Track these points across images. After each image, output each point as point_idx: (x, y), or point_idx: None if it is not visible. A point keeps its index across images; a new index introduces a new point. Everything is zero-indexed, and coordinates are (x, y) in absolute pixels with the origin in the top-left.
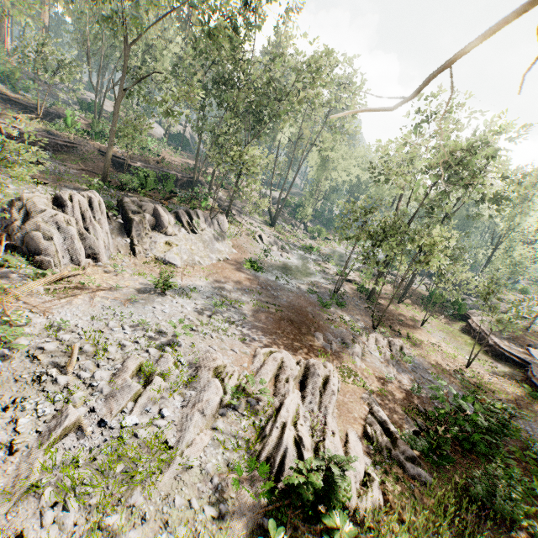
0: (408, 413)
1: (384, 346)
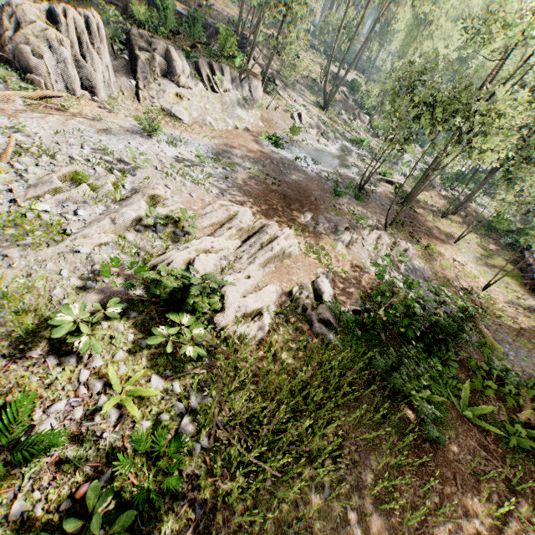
0: (364, 298)
1: (384, 244)
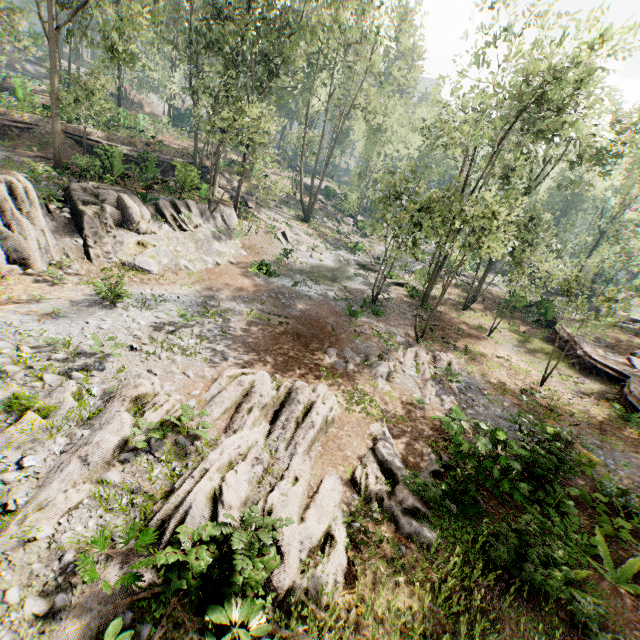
0: (435, 447)
1: (425, 363)
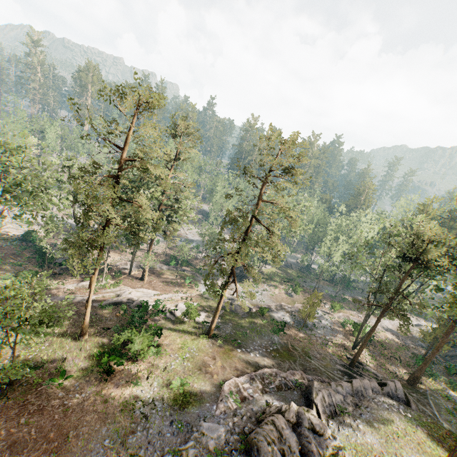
0: None
1: None
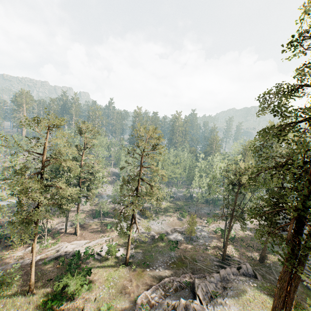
0: None
1: None
